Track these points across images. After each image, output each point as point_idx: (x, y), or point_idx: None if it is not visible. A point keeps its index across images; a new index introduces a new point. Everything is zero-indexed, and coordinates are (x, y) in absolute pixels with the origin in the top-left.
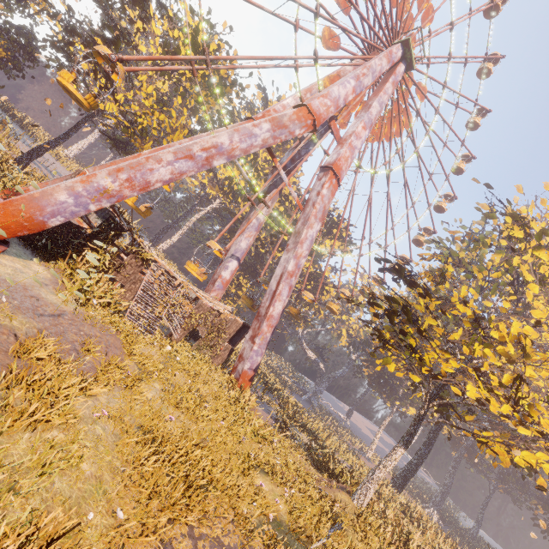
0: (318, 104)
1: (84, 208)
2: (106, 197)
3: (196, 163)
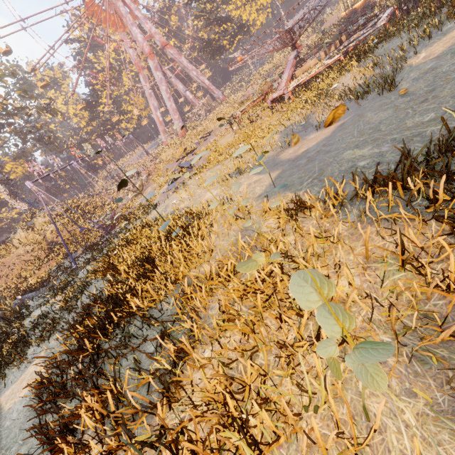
0: (146, 49)
1: (181, 122)
2: (179, 118)
3: (170, 97)
